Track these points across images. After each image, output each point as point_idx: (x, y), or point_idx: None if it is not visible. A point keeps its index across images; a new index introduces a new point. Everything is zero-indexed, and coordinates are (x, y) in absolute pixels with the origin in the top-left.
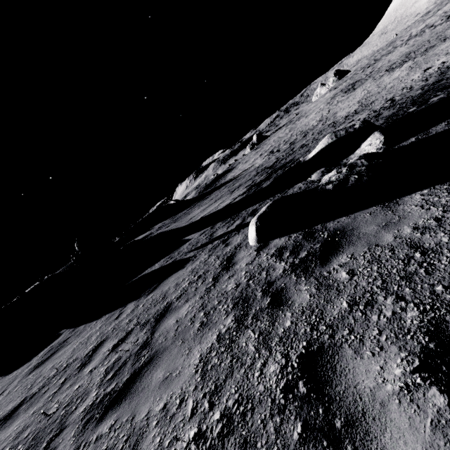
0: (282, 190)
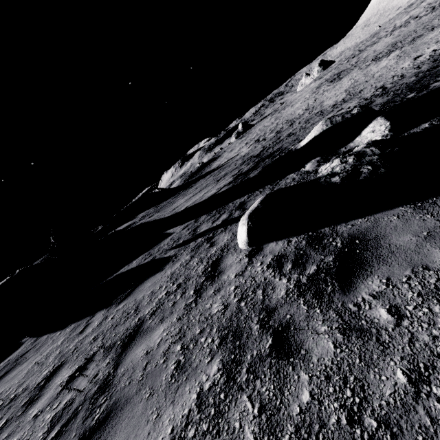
0: (272, 180)
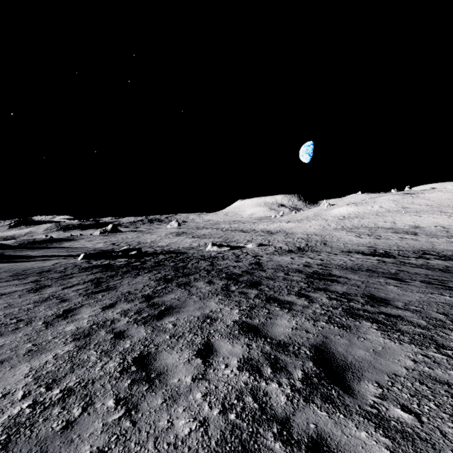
0: None
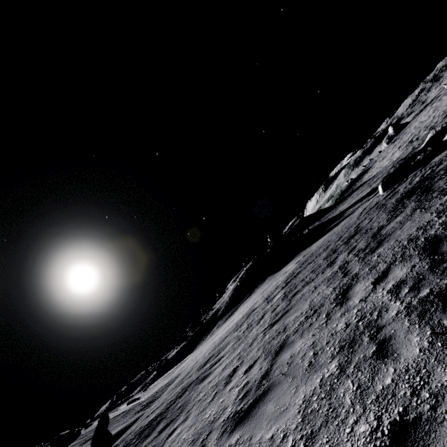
0: None
